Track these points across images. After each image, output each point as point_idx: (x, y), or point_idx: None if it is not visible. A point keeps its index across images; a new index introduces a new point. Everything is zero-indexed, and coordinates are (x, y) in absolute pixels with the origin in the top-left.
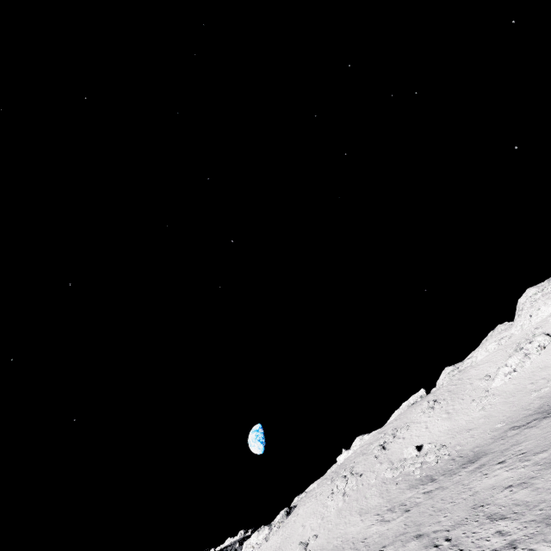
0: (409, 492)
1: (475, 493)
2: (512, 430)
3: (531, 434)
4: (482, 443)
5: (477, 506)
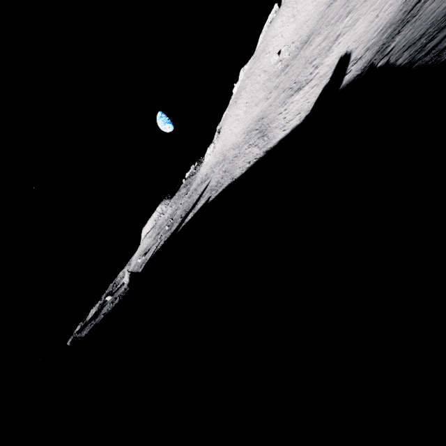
0: (277, 80)
1: (306, 58)
2: (328, 9)
3: (335, 6)
4: (312, 28)
5: (306, 63)
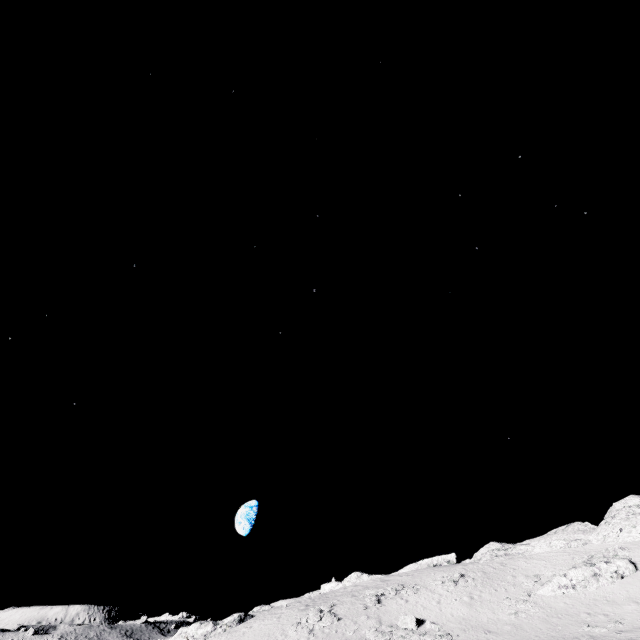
0: None
1: None
2: None
3: None
4: None
5: None
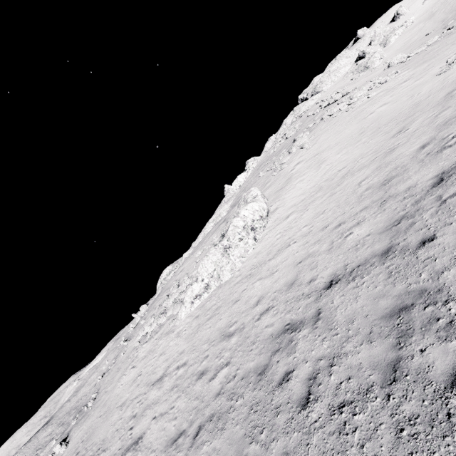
0: None
1: None
2: None
3: None
4: None
5: None
